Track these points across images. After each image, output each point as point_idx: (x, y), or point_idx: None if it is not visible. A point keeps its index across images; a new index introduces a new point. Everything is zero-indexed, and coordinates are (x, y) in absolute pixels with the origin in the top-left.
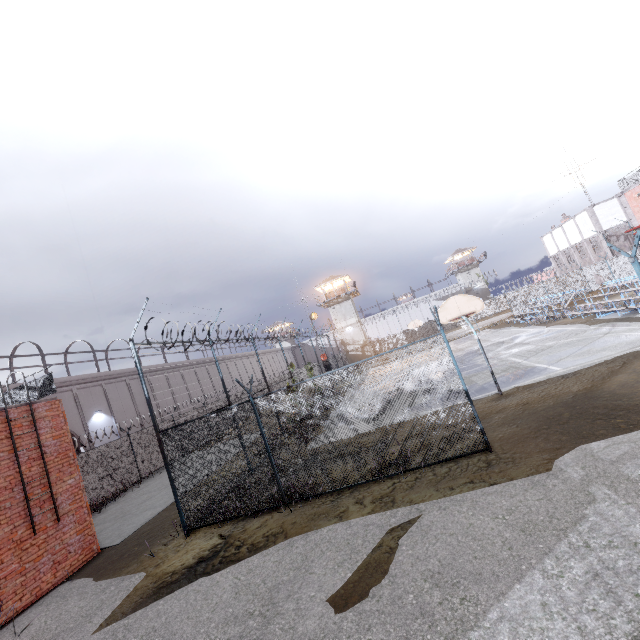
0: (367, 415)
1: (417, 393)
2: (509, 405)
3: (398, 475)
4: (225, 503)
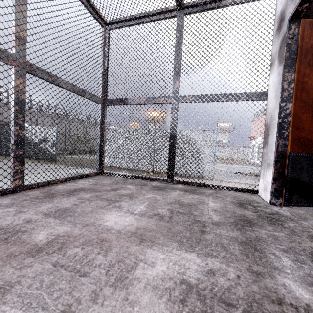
0: (36, 141)
1: (47, 140)
2: (95, 161)
3: (37, 159)
4: (3, 150)
